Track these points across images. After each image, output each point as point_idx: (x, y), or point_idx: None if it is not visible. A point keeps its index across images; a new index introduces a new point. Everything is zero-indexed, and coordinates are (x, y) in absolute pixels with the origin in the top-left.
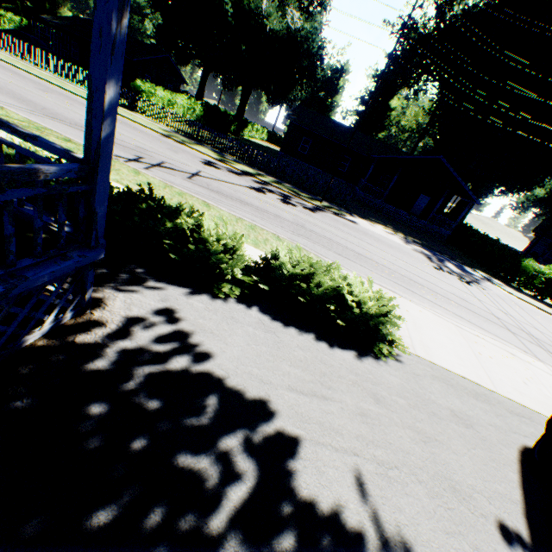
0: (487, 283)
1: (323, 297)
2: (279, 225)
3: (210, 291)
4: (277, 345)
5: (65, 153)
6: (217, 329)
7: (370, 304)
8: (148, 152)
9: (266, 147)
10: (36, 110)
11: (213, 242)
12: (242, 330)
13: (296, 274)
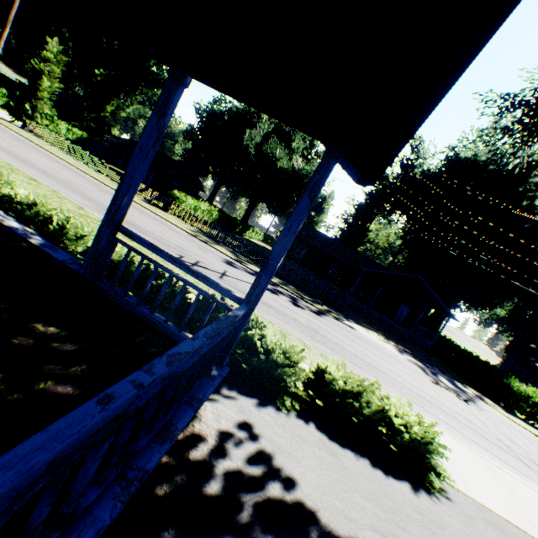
0: (481, 402)
1: (372, 417)
2: (298, 329)
3: (272, 402)
4: (343, 471)
5: (228, 291)
6: (291, 448)
7: (416, 429)
8: (185, 251)
9: (263, 247)
10: (103, 210)
11: (278, 354)
12: (311, 451)
13: (346, 391)
